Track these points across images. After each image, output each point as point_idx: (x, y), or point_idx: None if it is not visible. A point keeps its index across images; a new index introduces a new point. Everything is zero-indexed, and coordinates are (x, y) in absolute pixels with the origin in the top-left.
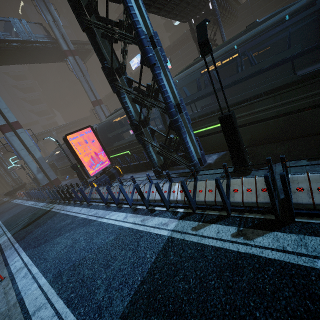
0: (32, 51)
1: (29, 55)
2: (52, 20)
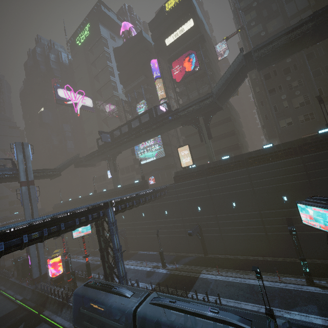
0: None
1: None
2: (22, 158)
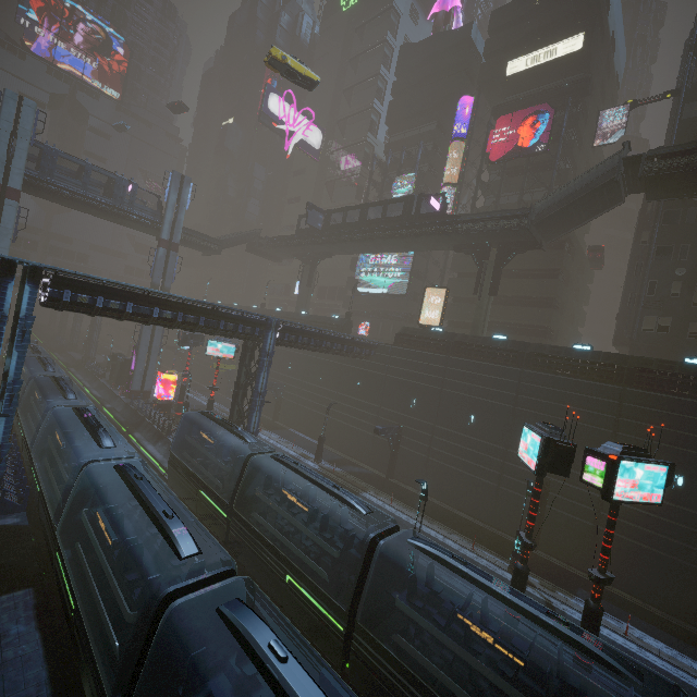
0: (118, 217)
1: (113, 217)
2: (175, 201)
